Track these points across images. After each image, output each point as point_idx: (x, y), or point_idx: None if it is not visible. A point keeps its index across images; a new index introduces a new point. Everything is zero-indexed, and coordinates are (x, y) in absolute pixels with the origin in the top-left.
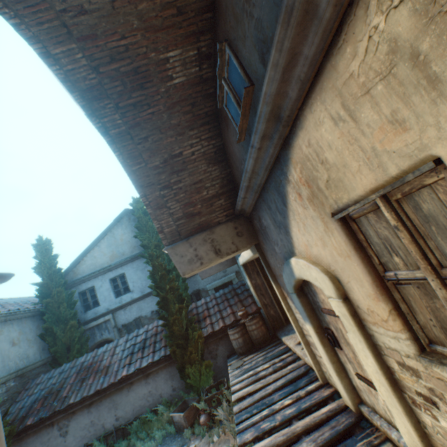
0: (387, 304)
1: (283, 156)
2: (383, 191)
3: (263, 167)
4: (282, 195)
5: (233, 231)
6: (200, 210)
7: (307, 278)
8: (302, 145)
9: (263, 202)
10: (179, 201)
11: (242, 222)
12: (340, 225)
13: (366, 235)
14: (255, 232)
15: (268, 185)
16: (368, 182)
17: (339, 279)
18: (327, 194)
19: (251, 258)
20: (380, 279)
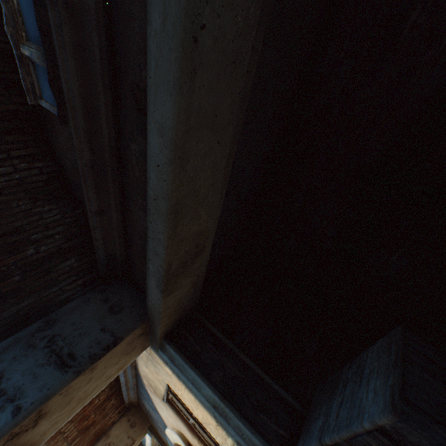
0: (196, 438)
1: (138, 372)
2: (166, 391)
3: (131, 377)
4: (146, 390)
5: (127, 424)
6: (94, 419)
7: (175, 440)
8: (142, 370)
9: (141, 394)
10: (74, 420)
11: (133, 411)
12: (168, 404)
13: (178, 404)
14: (146, 415)
15: (138, 384)
16: (162, 387)
17: (183, 433)
18: (158, 391)
19: (155, 441)
20: (191, 425)
